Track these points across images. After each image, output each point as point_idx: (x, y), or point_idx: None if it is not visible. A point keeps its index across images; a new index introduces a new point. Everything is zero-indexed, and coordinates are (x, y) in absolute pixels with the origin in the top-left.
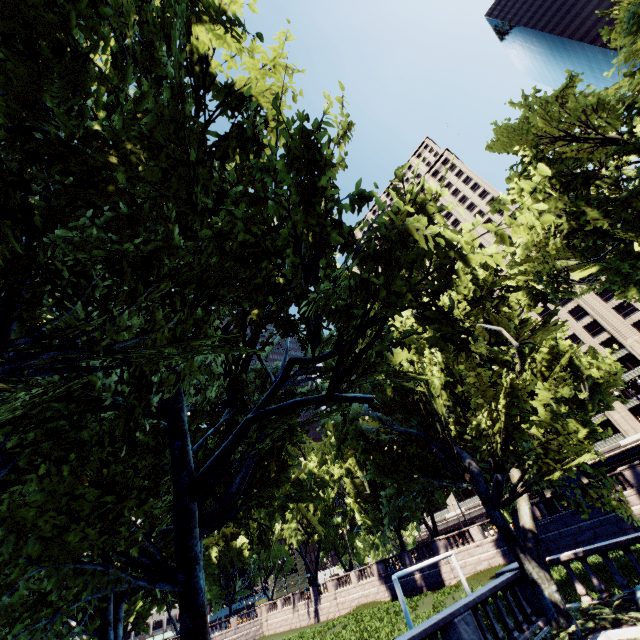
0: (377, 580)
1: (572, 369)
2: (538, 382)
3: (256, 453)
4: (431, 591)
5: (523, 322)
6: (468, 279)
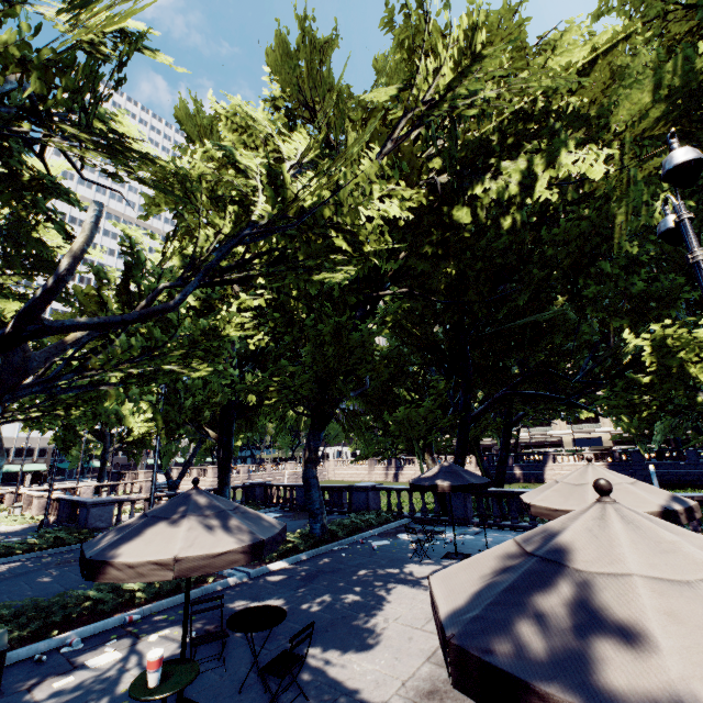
0: (474, 467)
1: None
2: None
3: None
4: (529, 483)
5: None
6: None
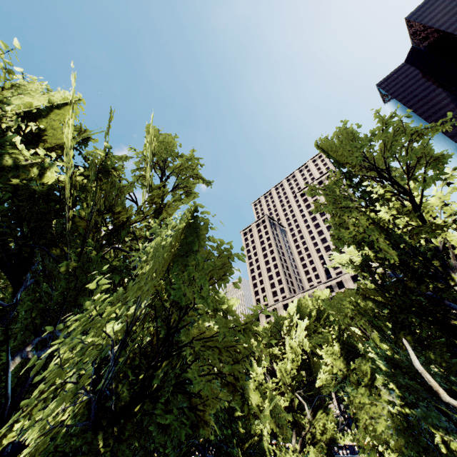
0: None
1: (332, 439)
2: (312, 447)
3: (167, 455)
4: None
5: (322, 386)
6: (300, 353)
